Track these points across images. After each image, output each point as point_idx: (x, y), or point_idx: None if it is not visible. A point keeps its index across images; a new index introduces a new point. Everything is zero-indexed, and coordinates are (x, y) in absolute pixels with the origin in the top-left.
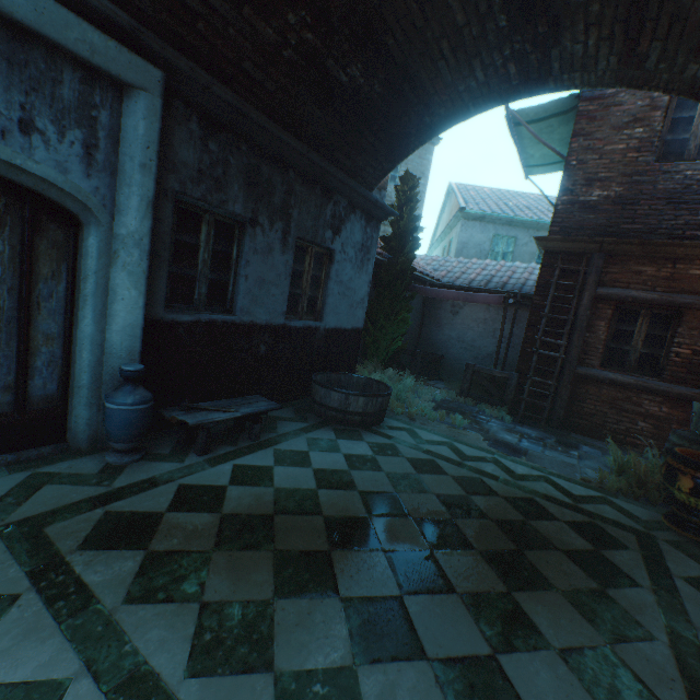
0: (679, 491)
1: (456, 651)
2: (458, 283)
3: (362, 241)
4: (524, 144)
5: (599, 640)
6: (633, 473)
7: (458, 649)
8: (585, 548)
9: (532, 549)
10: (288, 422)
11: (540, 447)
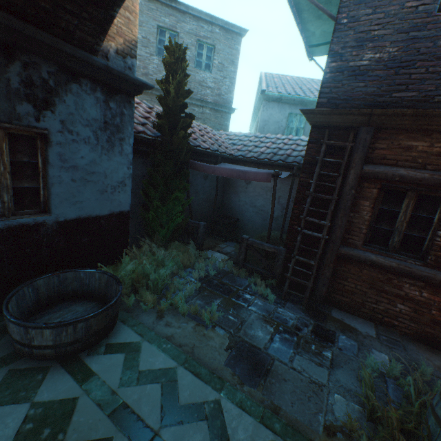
0: None
1: None
2: (249, 157)
3: (104, 117)
4: (304, 19)
5: None
6: (392, 436)
7: None
8: None
9: None
10: None
11: (291, 350)
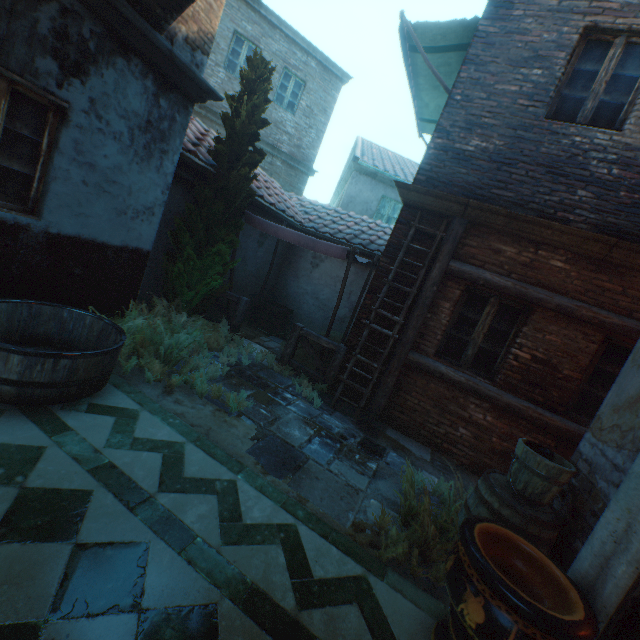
0: (463, 619)
1: None
2: (323, 232)
3: (148, 115)
4: (420, 85)
5: None
6: (421, 528)
7: None
8: None
9: None
10: None
11: (331, 454)
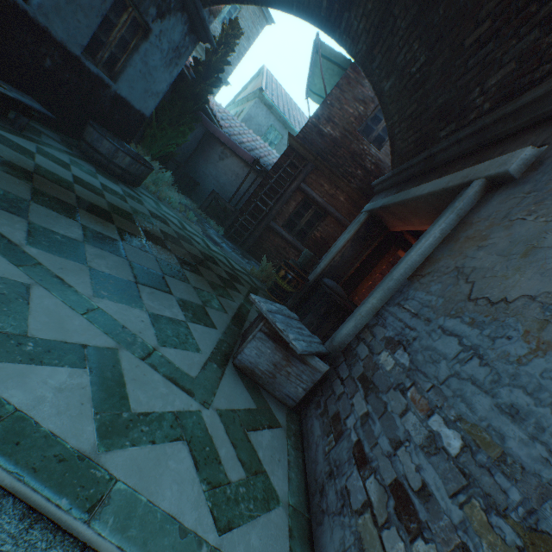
0: (278, 277)
1: (144, 265)
2: (233, 139)
3: (179, 44)
4: (315, 72)
5: (213, 293)
6: (267, 271)
7: (146, 265)
8: (227, 278)
9: (201, 266)
10: (53, 141)
11: (231, 250)
